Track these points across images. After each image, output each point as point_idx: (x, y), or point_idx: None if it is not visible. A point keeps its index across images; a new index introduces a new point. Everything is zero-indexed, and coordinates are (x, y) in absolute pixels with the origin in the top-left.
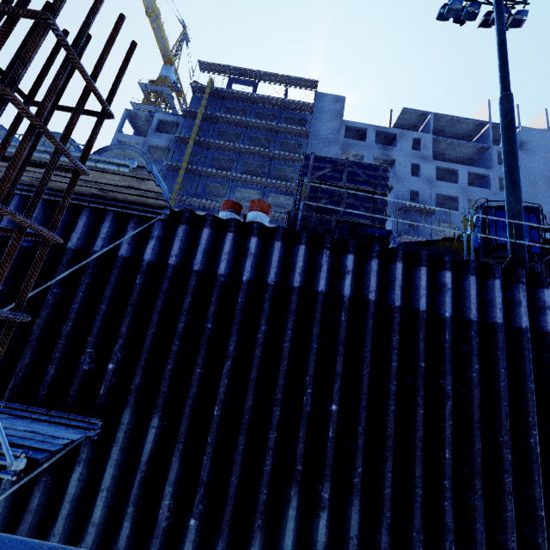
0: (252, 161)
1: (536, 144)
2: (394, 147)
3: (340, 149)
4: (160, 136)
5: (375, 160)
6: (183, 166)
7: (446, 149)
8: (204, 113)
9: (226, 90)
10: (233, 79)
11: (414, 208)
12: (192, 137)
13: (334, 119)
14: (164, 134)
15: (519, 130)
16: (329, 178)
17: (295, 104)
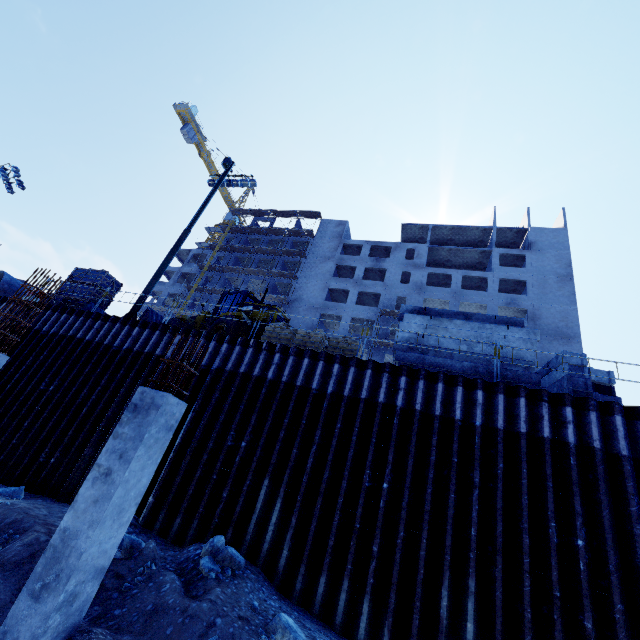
0: (256, 279)
1: (548, 243)
2: (386, 258)
3: (334, 264)
4: (191, 265)
5: (371, 271)
6: (194, 286)
7: (449, 256)
8: (223, 245)
9: (244, 227)
10: (256, 218)
11: (393, 313)
12: (206, 264)
13: (334, 240)
14: (194, 264)
15: (528, 231)
16: (78, 278)
17: (298, 231)
